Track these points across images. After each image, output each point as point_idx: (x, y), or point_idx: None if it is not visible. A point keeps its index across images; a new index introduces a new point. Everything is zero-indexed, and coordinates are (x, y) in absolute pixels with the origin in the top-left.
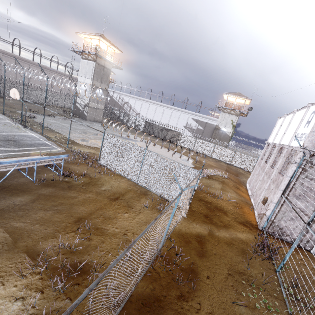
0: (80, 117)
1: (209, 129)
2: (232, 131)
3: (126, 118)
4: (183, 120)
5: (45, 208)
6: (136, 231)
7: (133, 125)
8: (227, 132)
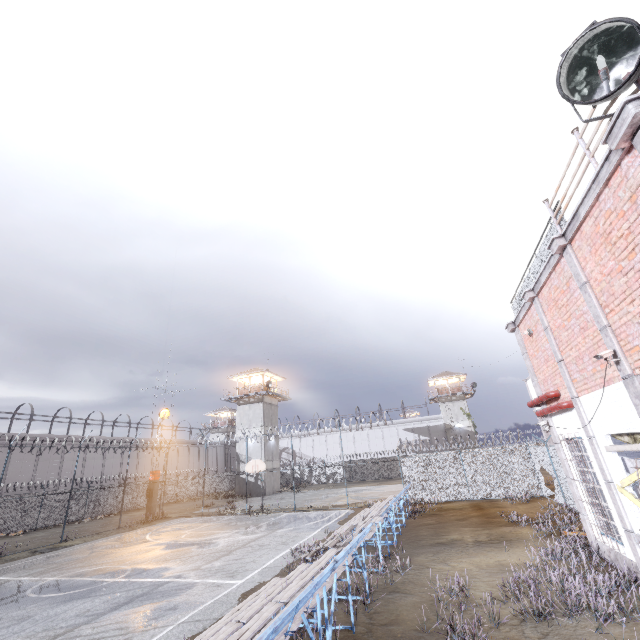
0: (253, 494)
1: (439, 434)
2: (471, 423)
3: (306, 471)
4: (392, 438)
5: (455, 521)
6: (534, 510)
7: (324, 479)
8: (466, 427)
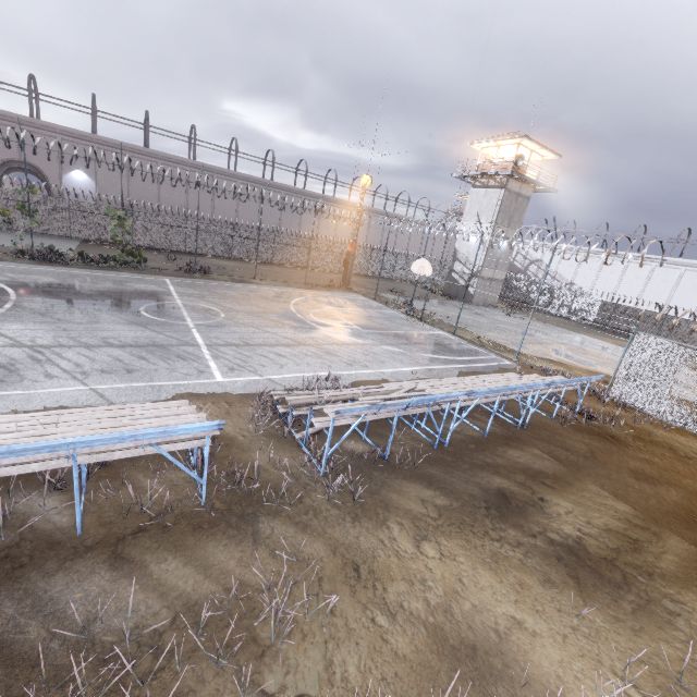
0: (459, 298)
1: None
2: None
3: (544, 296)
4: None
5: (625, 473)
6: None
7: (564, 312)
8: None
